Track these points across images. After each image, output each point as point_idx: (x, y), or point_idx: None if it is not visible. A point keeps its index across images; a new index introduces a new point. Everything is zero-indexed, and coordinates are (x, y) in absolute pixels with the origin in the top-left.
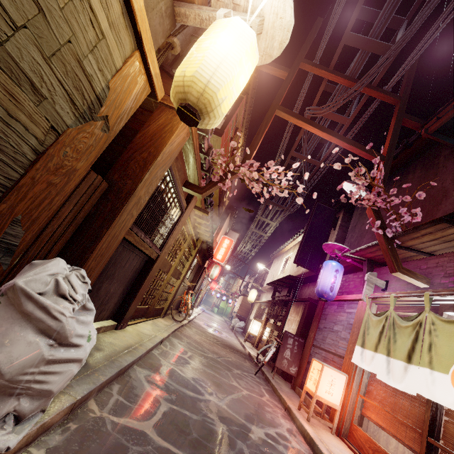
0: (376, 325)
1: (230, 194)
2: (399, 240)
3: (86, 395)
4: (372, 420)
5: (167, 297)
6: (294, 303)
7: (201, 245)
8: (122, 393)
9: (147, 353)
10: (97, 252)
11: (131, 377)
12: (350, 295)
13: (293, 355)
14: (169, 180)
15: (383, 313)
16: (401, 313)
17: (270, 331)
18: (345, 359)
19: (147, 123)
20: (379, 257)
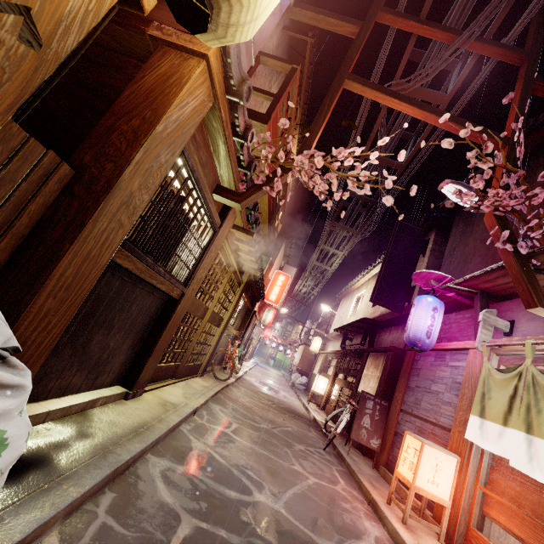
0: (502, 386)
1: (282, 200)
2: (537, 260)
3: (33, 533)
4: (501, 525)
5: (204, 350)
6: (372, 353)
7: (248, 281)
8: (115, 509)
9: (170, 432)
10: (55, 282)
11: (138, 476)
12: (455, 342)
13: (374, 422)
14: (186, 176)
15: (513, 368)
16: (540, 368)
17: (340, 389)
18: (452, 432)
19: (139, 74)
20: (498, 287)
